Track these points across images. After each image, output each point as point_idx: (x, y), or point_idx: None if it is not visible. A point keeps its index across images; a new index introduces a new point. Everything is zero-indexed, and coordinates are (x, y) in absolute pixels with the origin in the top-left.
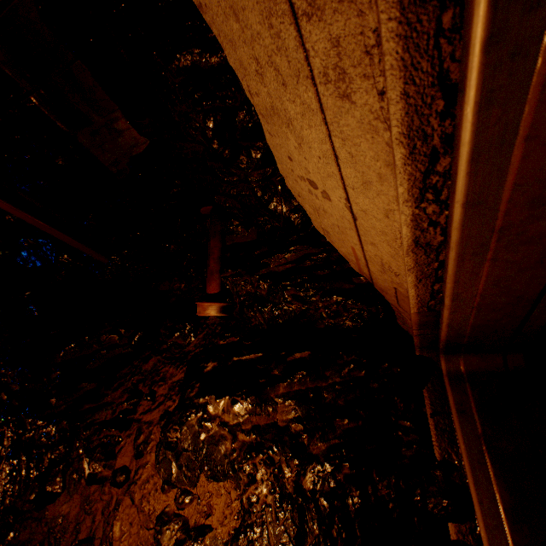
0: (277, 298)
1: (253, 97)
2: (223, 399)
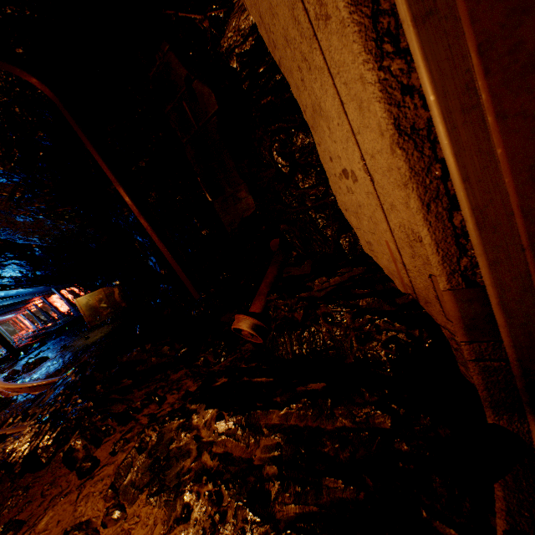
0: (309, 320)
1: (306, 114)
2: (211, 410)
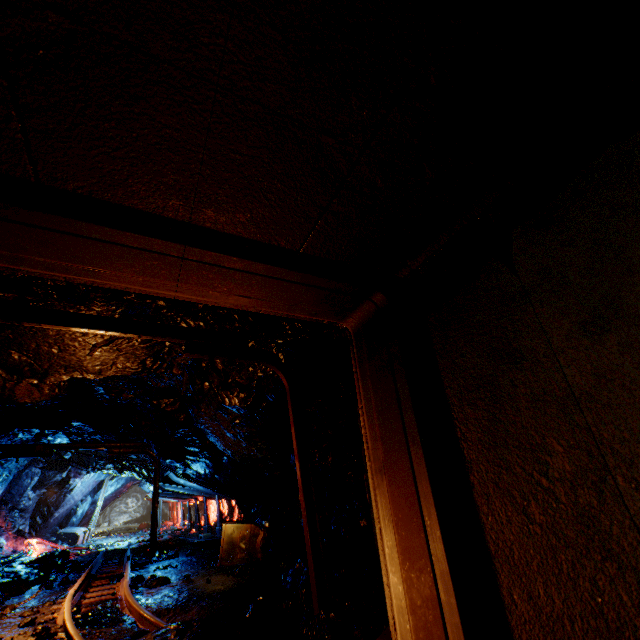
0: None
1: None
2: None
